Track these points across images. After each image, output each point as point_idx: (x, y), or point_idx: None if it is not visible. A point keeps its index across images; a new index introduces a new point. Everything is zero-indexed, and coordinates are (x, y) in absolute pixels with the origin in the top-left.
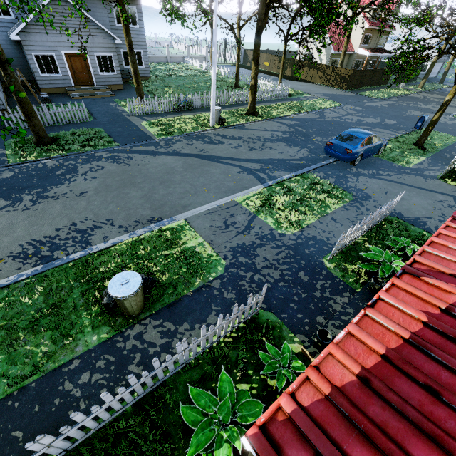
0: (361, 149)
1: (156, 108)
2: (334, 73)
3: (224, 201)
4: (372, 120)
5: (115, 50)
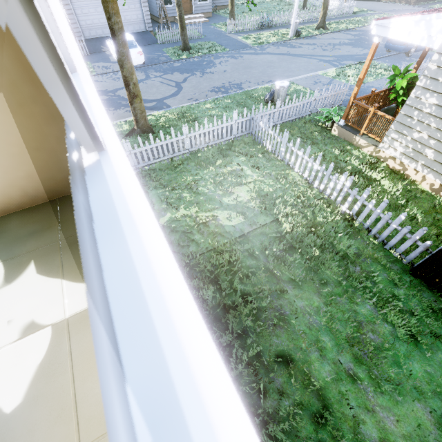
0: None
1: (245, 27)
2: None
3: (311, 75)
4: None
5: None
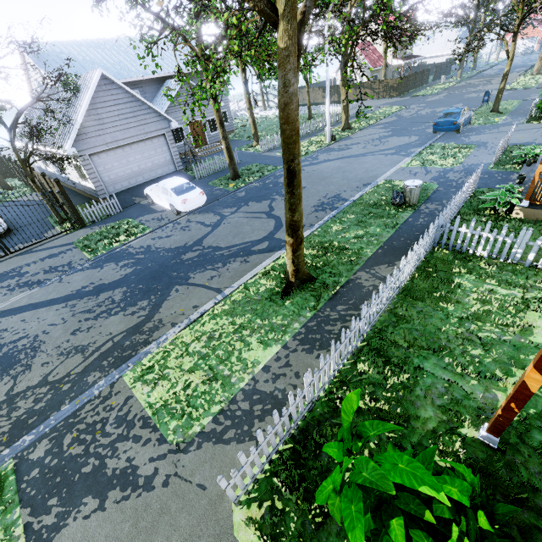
0: (462, 119)
1: (276, 144)
2: (382, 86)
3: (395, 169)
4: (442, 109)
5: None
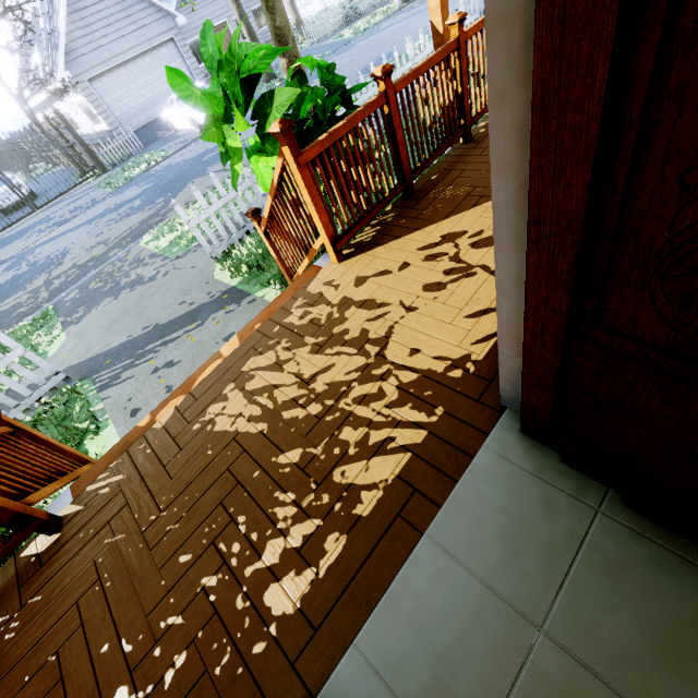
0: None
1: (327, 30)
2: None
3: None
4: None
5: (248, 5)
